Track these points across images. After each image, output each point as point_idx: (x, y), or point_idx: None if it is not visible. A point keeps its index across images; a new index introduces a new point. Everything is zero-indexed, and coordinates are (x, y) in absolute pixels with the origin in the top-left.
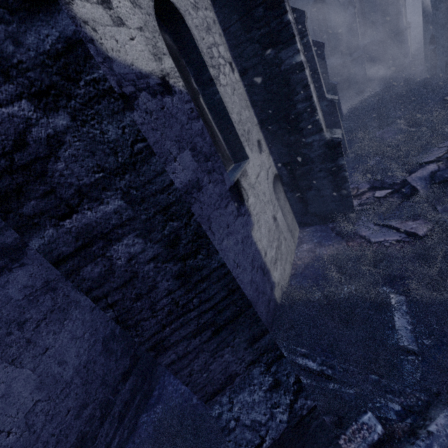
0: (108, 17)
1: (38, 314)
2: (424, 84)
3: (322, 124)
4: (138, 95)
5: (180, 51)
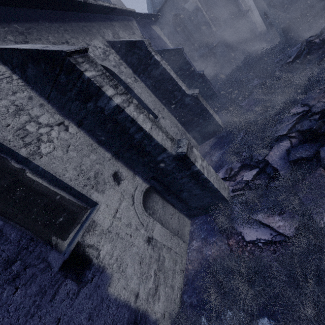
0: None
1: None
2: (270, 51)
3: (163, 145)
4: None
5: None
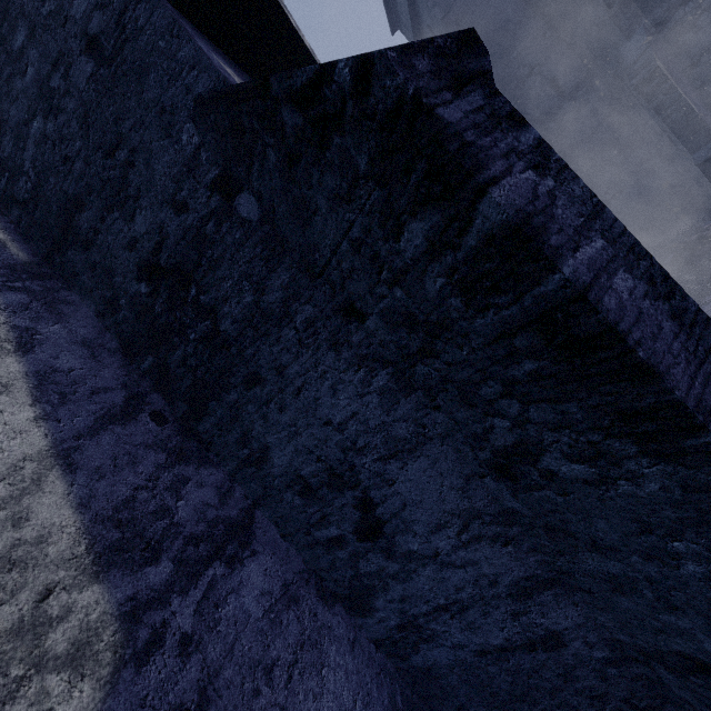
0: None
1: (285, 651)
2: None
3: None
4: None
5: None
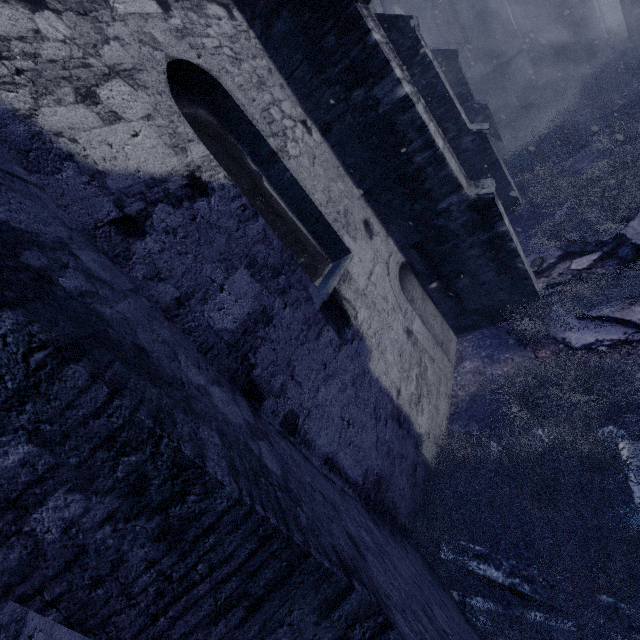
0: (95, 116)
1: None
2: (633, 70)
3: (458, 179)
4: (151, 212)
5: (224, 125)
